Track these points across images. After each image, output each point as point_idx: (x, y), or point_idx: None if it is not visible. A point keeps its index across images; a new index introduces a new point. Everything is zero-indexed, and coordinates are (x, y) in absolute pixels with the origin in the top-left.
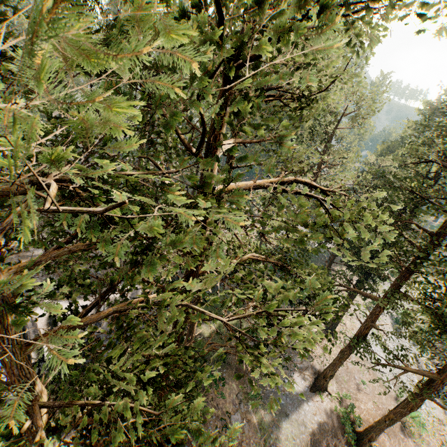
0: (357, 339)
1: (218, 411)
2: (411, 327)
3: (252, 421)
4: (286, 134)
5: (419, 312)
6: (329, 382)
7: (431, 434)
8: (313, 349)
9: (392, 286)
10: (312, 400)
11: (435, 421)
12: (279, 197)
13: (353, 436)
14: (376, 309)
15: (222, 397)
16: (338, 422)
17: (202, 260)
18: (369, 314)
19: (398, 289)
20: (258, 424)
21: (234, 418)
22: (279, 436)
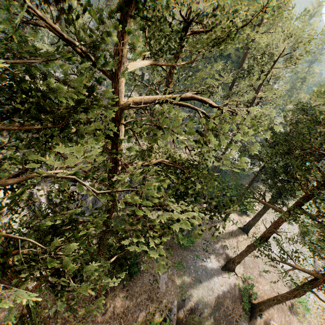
0: (261, 239)
1: (152, 270)
2: (307, 236)
3: (175, 281)
4: (130, 31)
5: (311, 225)
6: (236, 266)
7: (314, 317)
8: (230, 242)
9: (296, 202)
10: (221, 276)
11: (319, 308)
12: (162, 107)
13: (248, 305)
14: (280, 219)
15: (156, 262)
16: (238, 294)
17: (117, 159)
18: (274, 222)
19: (300, 206)
20: (179, 284)
21: (162, 276)
22: (192, 294)
